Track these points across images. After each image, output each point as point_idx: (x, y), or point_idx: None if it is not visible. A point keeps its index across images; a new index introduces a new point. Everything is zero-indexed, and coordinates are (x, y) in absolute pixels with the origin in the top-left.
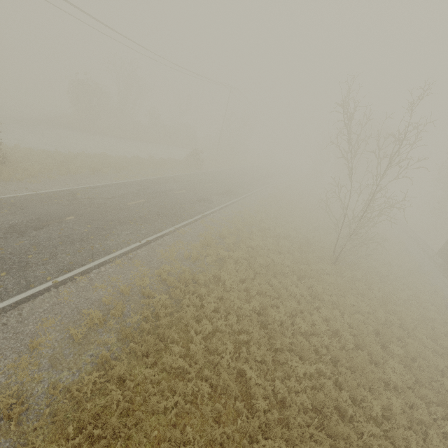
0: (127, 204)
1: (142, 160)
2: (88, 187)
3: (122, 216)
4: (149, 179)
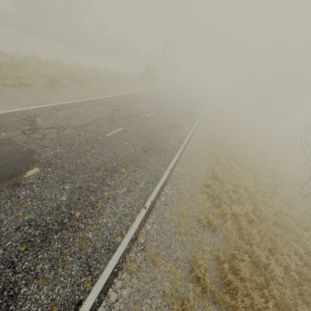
0: (106, 136)
1: (100, 72)
2: (50, 108)
3: (107, 158)
4: (115, 97)
